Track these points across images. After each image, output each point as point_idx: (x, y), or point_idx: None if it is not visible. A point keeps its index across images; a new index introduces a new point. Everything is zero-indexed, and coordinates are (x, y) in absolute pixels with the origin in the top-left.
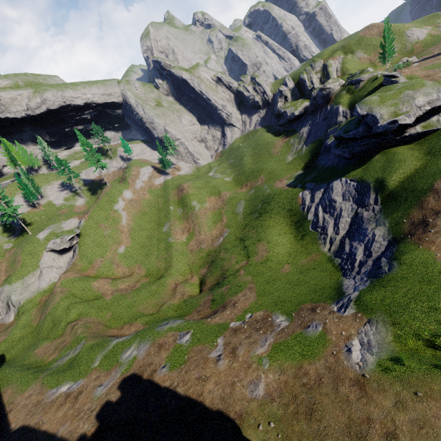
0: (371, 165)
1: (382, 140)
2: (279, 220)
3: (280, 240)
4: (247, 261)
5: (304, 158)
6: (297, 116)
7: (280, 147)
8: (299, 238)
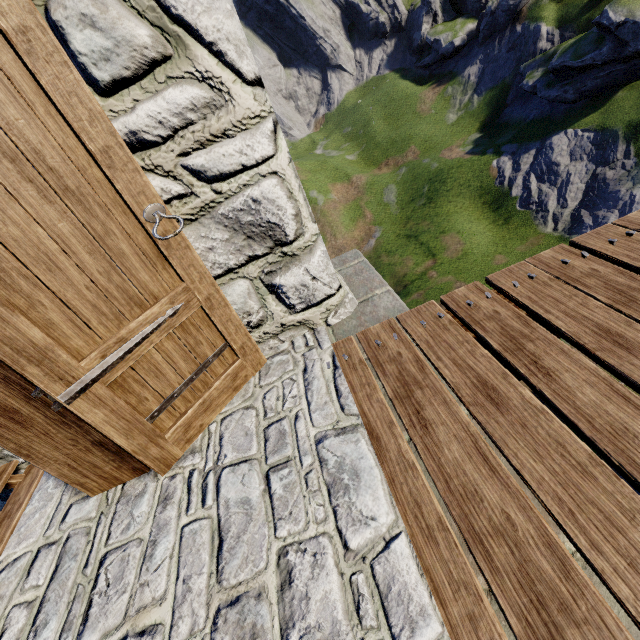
0: (615, 106)
1: (632, 67)
2: (463, 204)
3: (474, 228)
4: (433, 260)
5: (479, 114)
6: (457, 47)
7: (432, 101)
8: (501, 223)
